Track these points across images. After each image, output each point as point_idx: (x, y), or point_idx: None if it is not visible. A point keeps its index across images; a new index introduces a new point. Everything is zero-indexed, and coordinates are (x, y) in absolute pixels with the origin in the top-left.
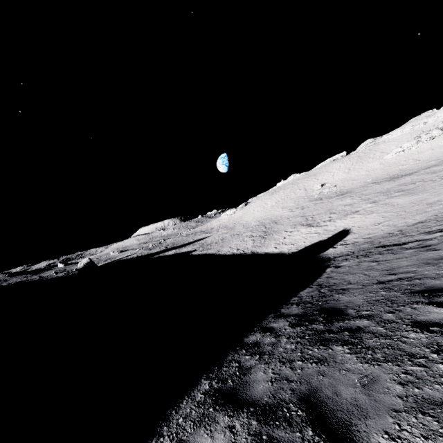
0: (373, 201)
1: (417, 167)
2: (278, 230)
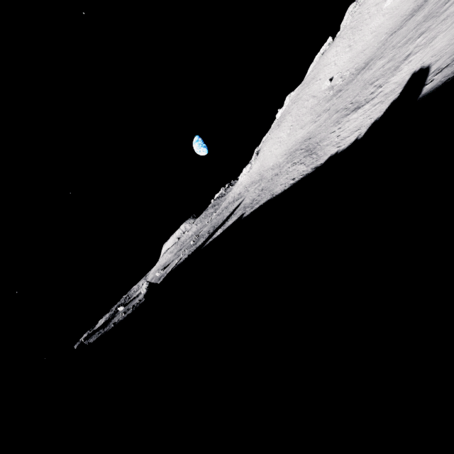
0: (420, 34)
1: None
2: (321, 138)
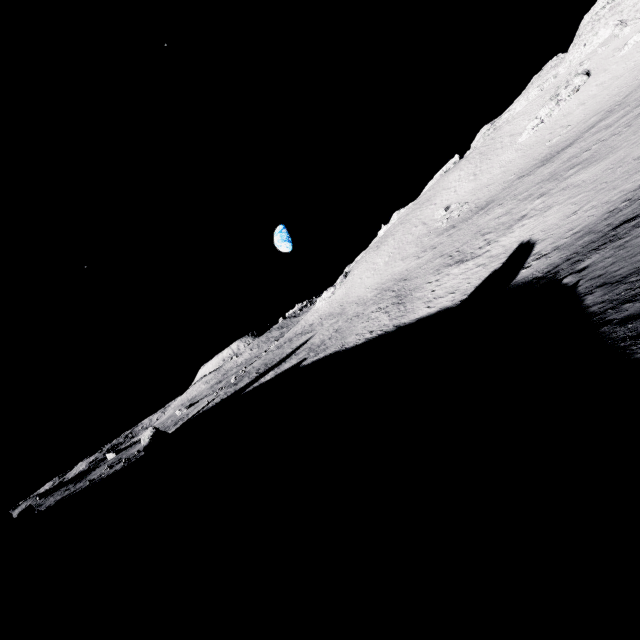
0: (540, 195)
1: (574, 133)
2: (416, 286)
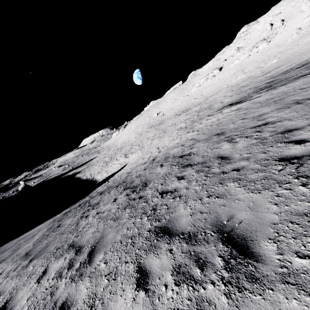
0: (153, 139)
1: (197, 102)
2: (116, 157)
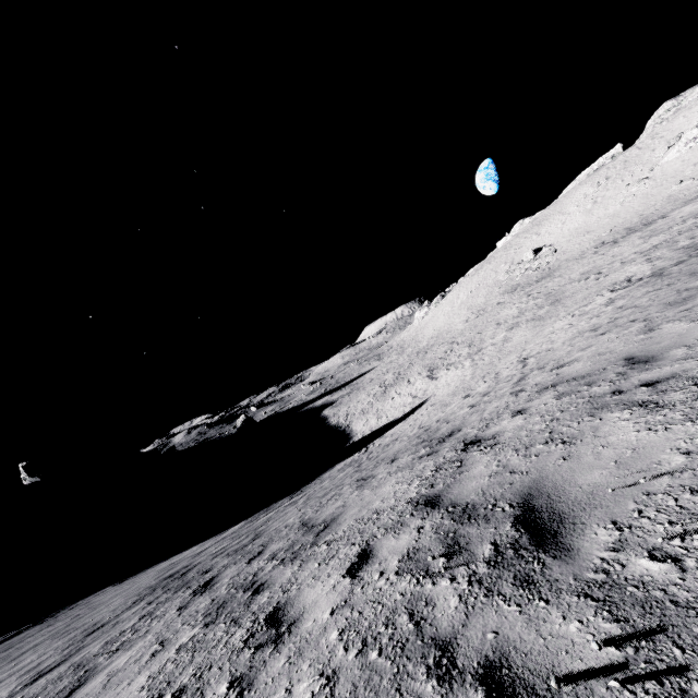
0: (514, 325)
1: (692, 190)
2: (407, 375)
